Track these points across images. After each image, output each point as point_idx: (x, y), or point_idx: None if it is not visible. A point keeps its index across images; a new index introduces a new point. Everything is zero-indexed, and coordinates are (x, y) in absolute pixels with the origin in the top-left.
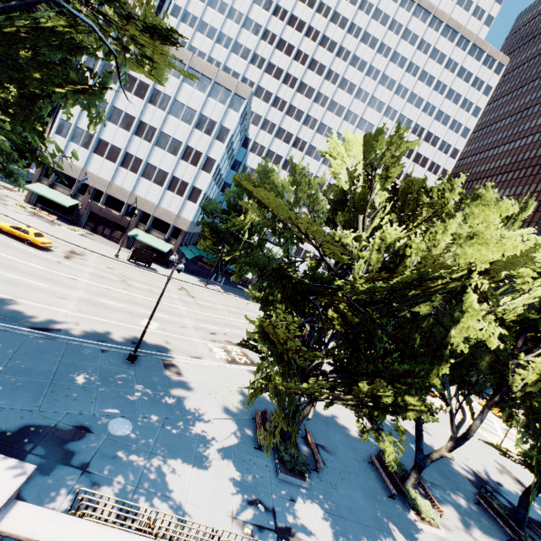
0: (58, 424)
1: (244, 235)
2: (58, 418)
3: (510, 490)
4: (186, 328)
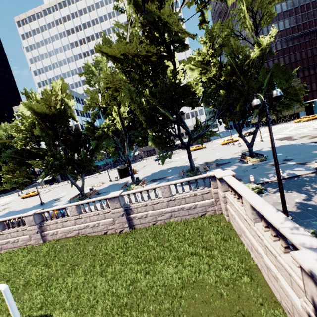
0: None
1: None
2: None
3: (227, 158)
4: None
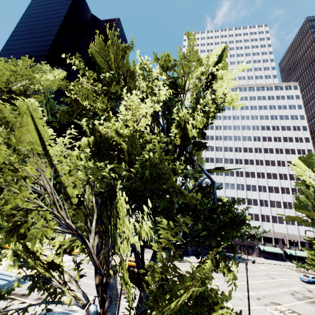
0: None
1: None
2: None
3: None
4: (242, 299)
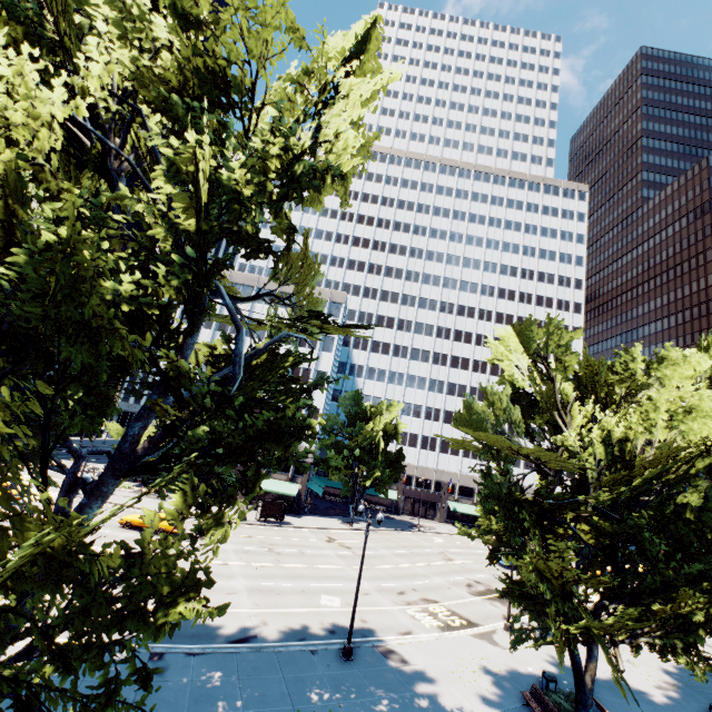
0: None
1: (379, 446)
2: None
3: None
4: (369, 594)
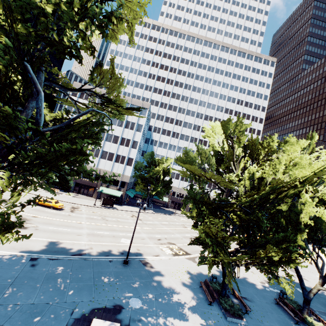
0: (106, 306)
1: (160, 177)
2: (105, 303)
3: None
4: (144, 239)
